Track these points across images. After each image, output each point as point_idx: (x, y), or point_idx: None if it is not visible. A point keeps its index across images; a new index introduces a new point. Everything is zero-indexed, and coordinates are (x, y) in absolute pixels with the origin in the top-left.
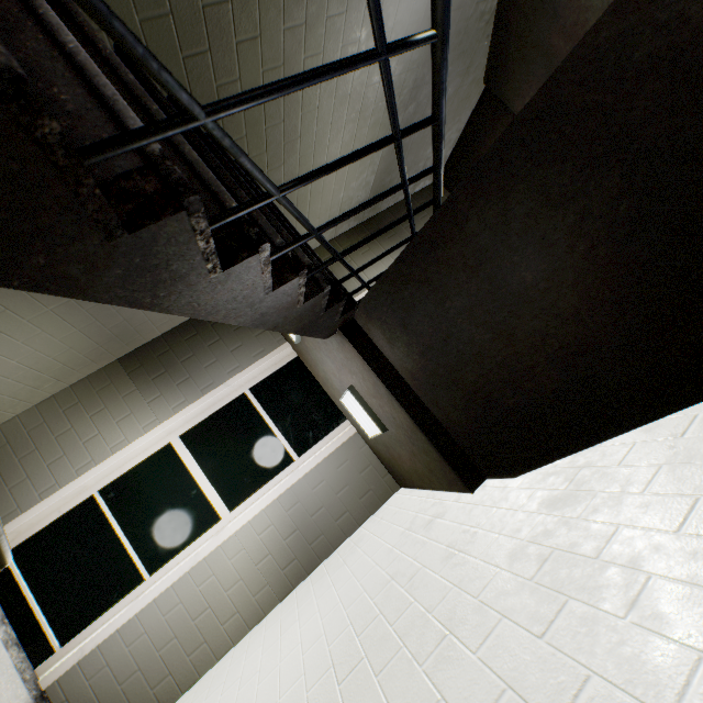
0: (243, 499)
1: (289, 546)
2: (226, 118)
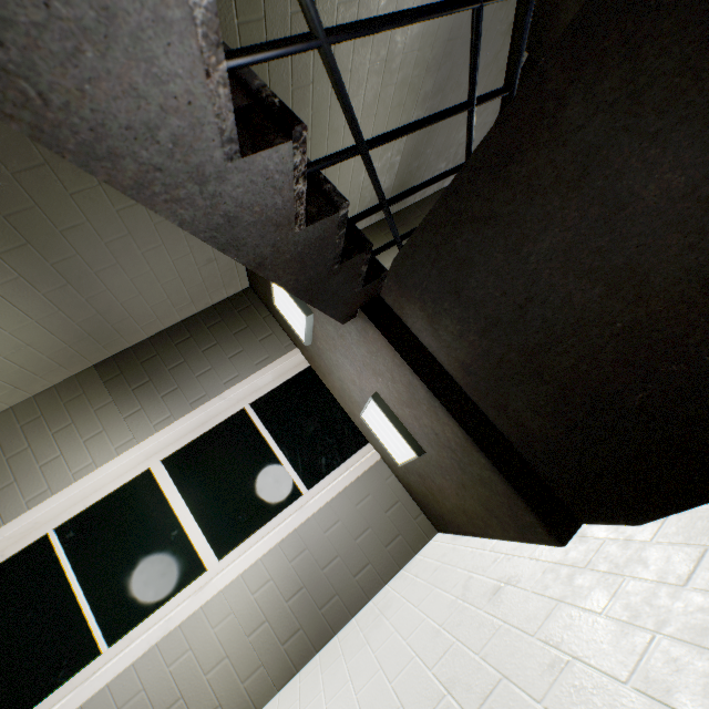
0: (236, 543)
1: (292, 610)
2: None
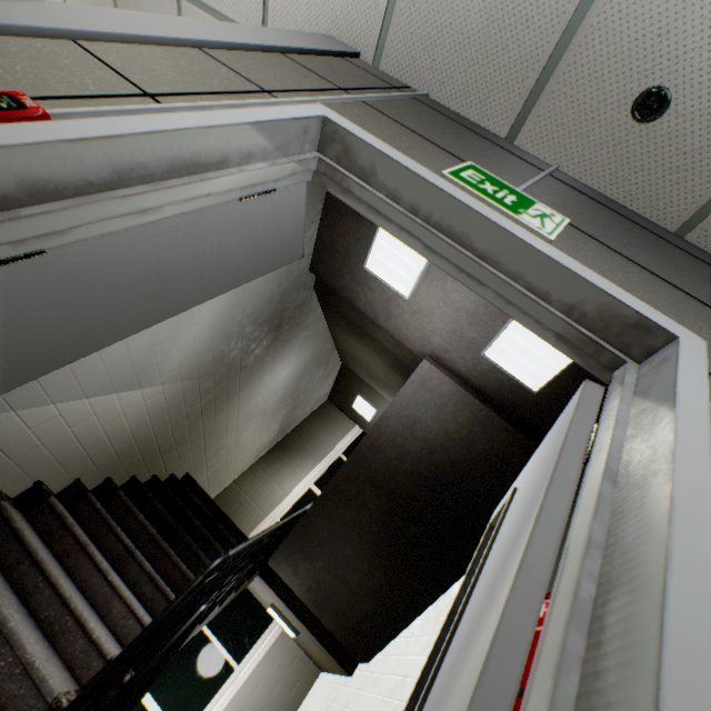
0: None
1: None
2: (183, 463)
